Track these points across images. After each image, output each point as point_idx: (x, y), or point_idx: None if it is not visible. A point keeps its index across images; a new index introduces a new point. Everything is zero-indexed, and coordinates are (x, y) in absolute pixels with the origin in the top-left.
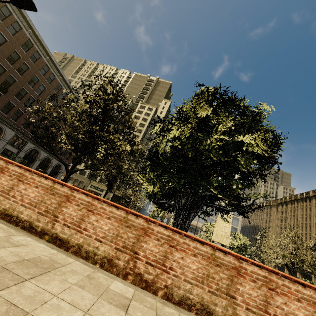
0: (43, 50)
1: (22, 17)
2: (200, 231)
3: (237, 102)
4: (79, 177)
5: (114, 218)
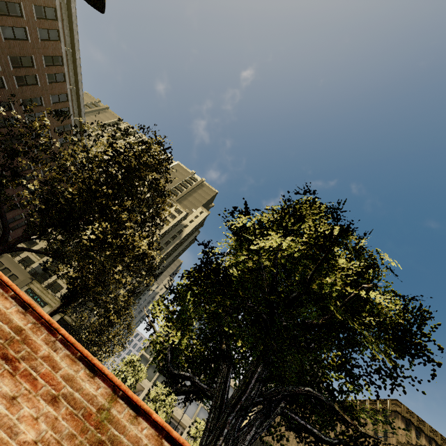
0: (74, 77)
1: (69, 31)
2: (181, 431)
3: (351, 237)
4: (15, 266)
5: (69, 405)
